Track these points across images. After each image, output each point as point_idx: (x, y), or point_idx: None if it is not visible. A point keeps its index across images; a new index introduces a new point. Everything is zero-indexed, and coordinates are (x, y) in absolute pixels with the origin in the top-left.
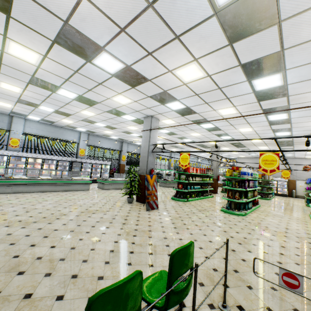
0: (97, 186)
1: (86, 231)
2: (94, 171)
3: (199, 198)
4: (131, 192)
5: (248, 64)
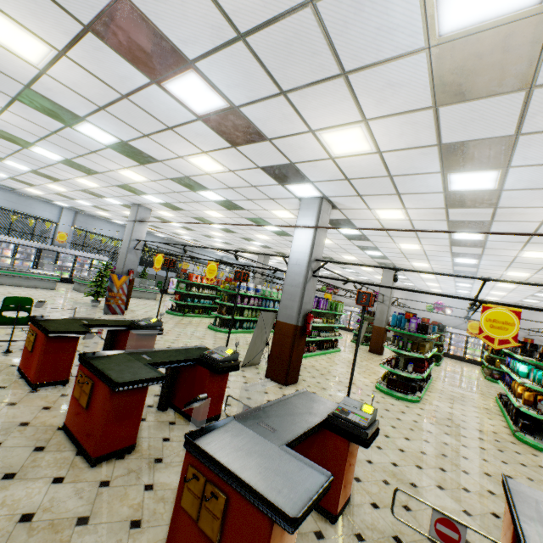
0: (73, 288)
1: (5, 314)
2: (79, 268)
3: (207, 317)
4: (98, 294)
5: (175, 180)
